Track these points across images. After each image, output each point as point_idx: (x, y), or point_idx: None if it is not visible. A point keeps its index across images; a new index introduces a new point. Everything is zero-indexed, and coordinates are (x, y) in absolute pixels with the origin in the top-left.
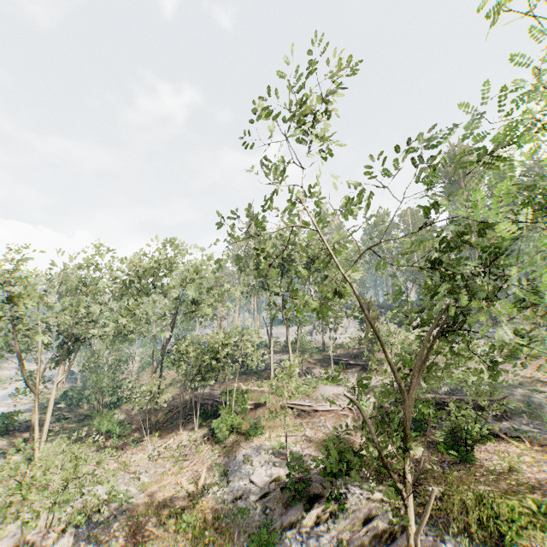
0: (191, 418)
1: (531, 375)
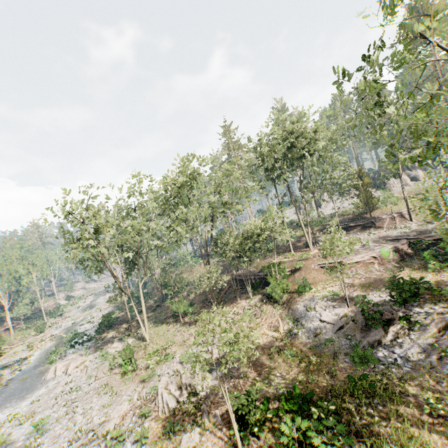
0: (240, 291)
1: None
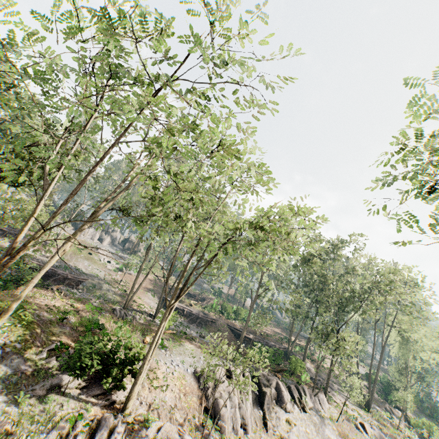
0: None
1: (118, 279)
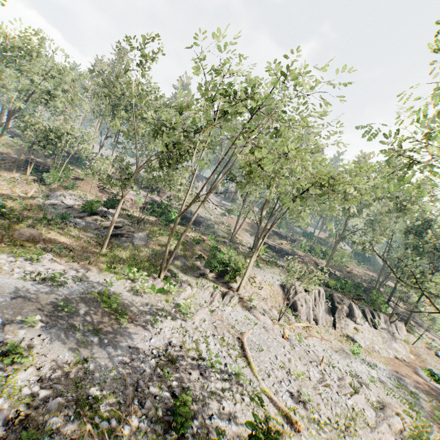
0: (23, 169)
1: (223, 222)
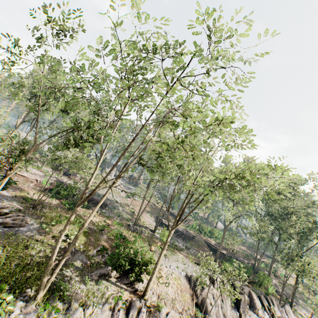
0: None
1: (128, 203)
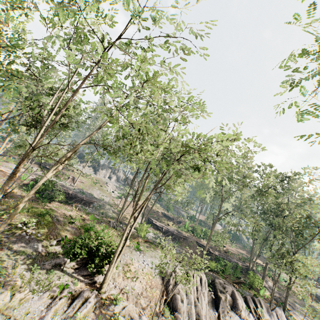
0: None
1: (118, 203)
